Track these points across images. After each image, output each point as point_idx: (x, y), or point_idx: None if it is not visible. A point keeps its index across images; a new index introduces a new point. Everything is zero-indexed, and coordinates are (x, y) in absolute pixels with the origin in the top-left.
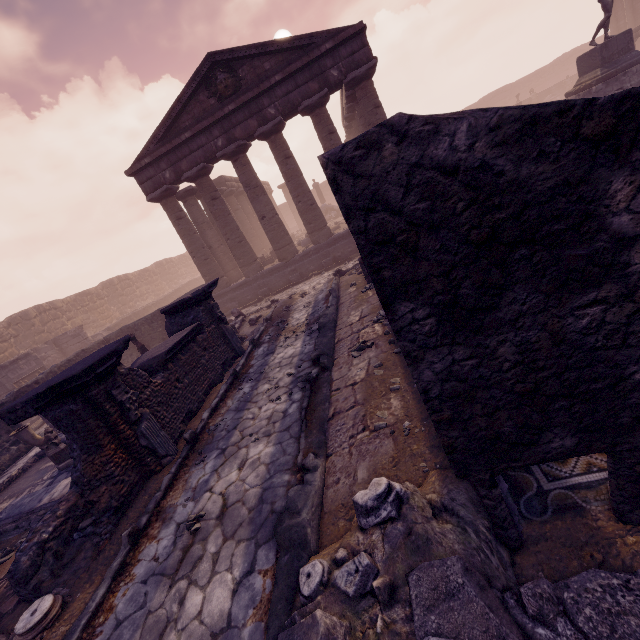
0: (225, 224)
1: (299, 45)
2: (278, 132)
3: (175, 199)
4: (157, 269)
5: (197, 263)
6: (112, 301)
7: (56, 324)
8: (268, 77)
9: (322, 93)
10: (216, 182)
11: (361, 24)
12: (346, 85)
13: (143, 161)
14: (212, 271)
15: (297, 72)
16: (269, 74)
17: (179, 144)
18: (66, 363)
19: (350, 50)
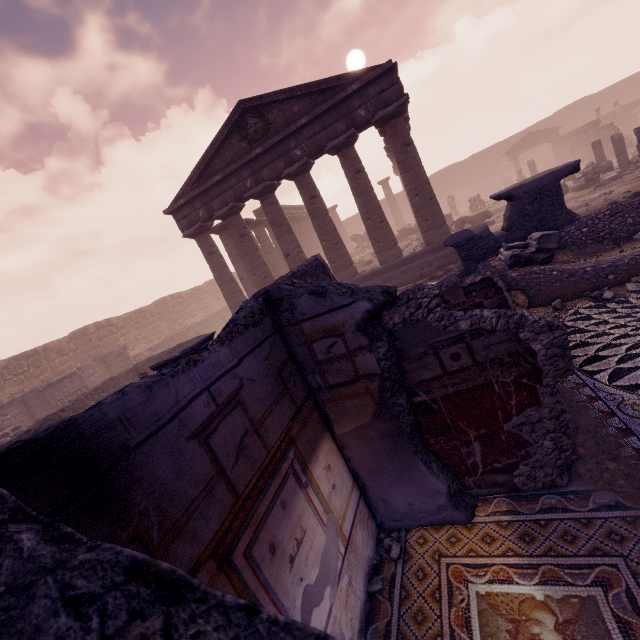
0: (252, 260)
1: (326, 87)
2: (305, 172)
3: (208, 235)
4: (208, 287)
5: (225, 296)
6: (163, 318)
7: (110, 340)
8: (295, 120)
9: (348, 133)
10: (259, 211)
11: (389, 63)
12: (374, 124)
13: (179, 202)
14: (238, 304)
15: (324, 114)
16: (296, 117)
17: (211, 186)
18: (93, 391)
19: (379, 89)
